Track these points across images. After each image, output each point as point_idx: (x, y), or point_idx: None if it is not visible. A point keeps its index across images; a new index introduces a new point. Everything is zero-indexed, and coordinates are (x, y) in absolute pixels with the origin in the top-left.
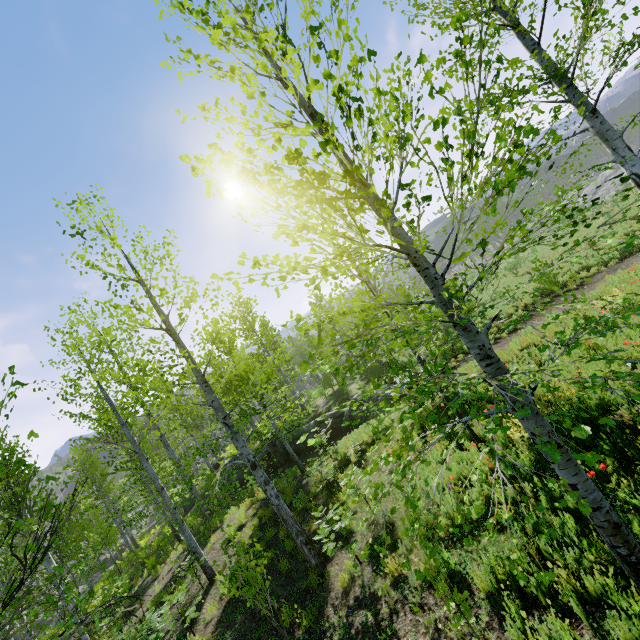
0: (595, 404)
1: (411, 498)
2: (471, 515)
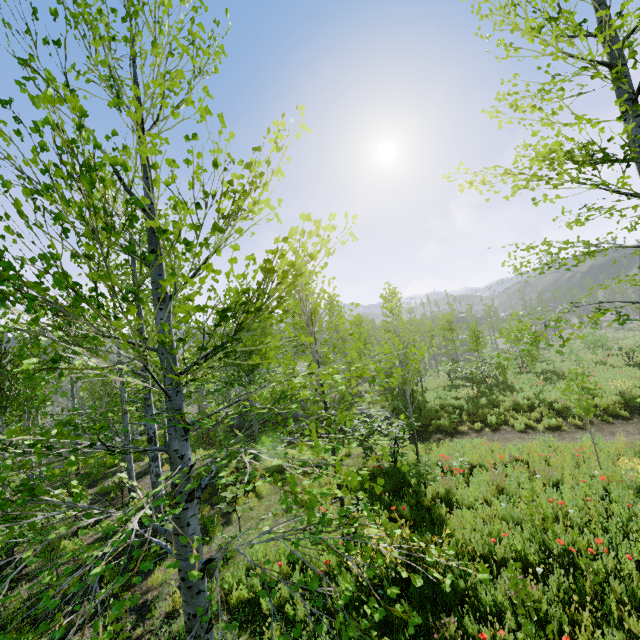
0: (464, 587)
1: (232, 551)
2: (263, 605)
